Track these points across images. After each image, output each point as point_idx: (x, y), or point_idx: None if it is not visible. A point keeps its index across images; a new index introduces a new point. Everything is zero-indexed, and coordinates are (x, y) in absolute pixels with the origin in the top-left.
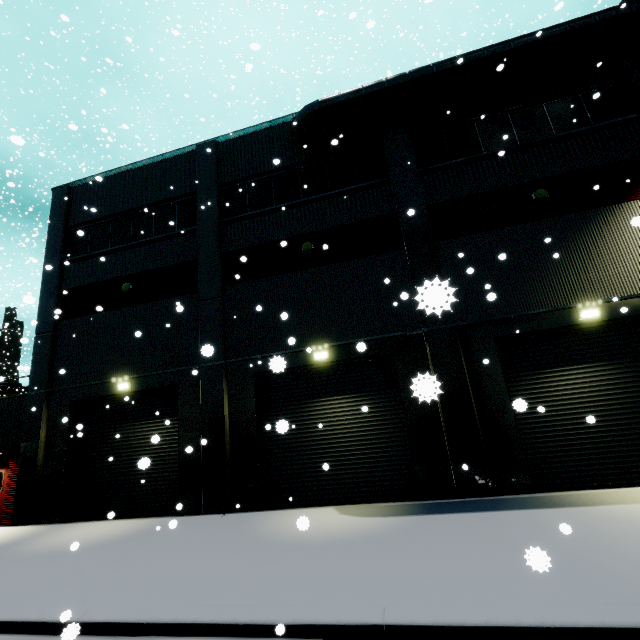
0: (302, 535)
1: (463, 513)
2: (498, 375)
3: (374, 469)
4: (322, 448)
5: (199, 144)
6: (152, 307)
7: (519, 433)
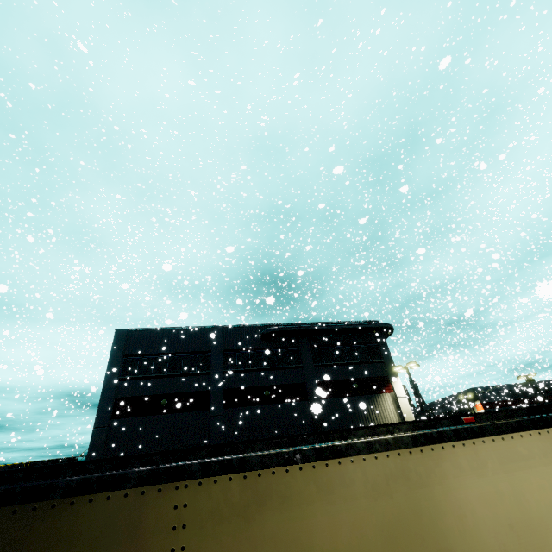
0: None
1: None
2: None
3: None
4: None
5: (214, 326)
6: (180, 416)
7: None
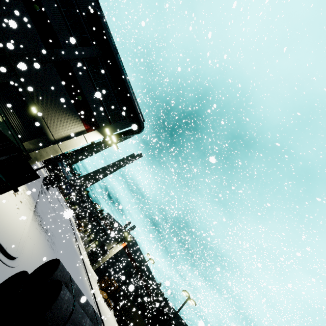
0: None
1: None
2: None
3: None
4: None
5: None
6: None
7: None
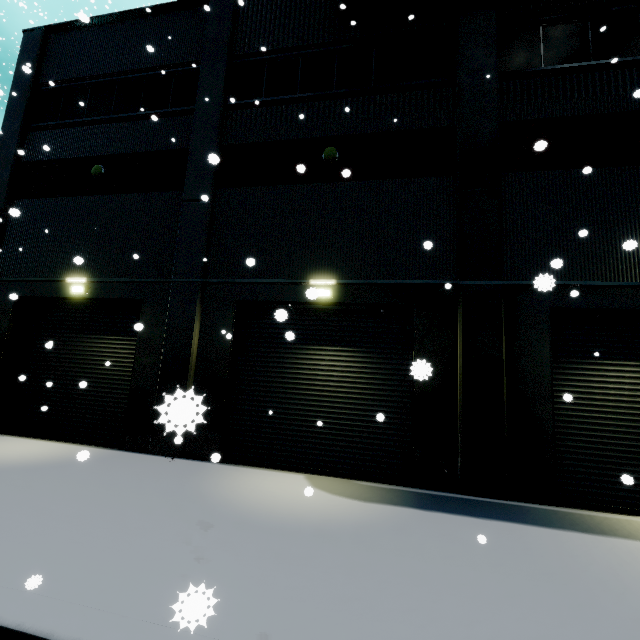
0: (258, 507)
1: (469, 517)
2: (543, 356)
3: (361, 440)
4: (303, 404)
5: None
6: (125, 200)
7: (554, 431)
